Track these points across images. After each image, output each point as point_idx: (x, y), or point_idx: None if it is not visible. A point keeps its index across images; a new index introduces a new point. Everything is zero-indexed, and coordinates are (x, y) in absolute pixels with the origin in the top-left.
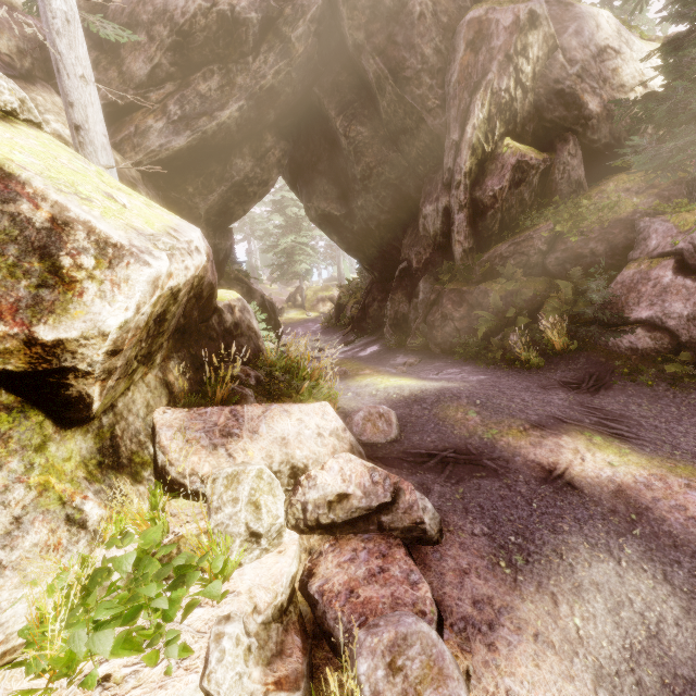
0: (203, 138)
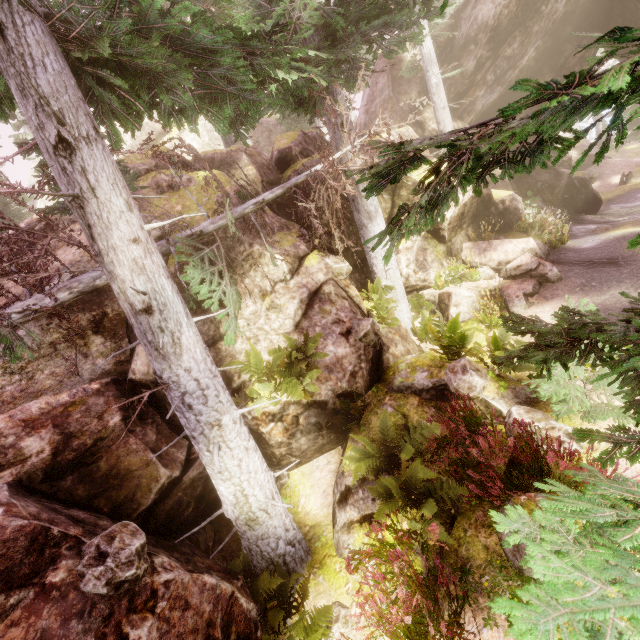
0: (509, 85)
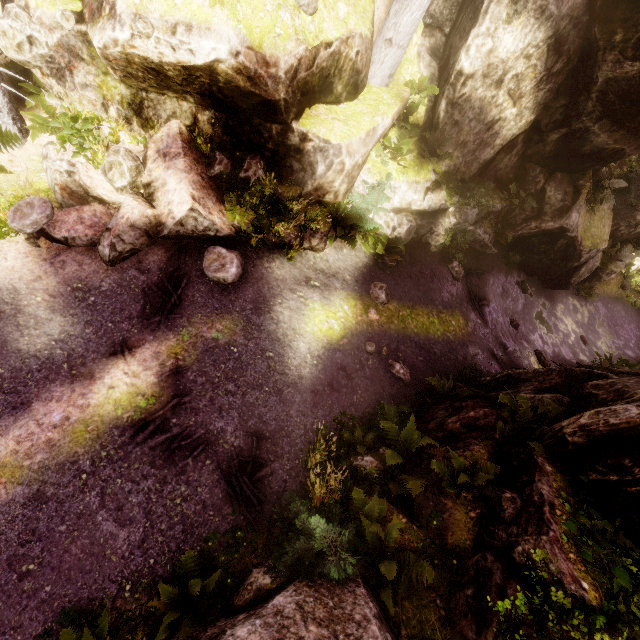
0: None
